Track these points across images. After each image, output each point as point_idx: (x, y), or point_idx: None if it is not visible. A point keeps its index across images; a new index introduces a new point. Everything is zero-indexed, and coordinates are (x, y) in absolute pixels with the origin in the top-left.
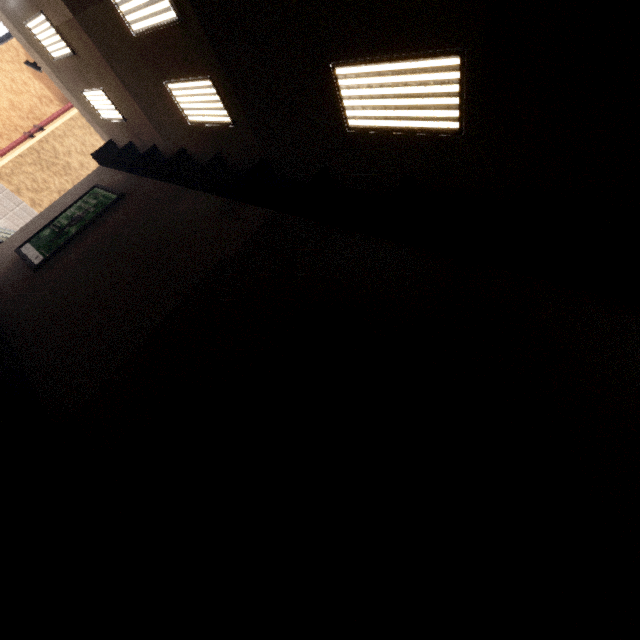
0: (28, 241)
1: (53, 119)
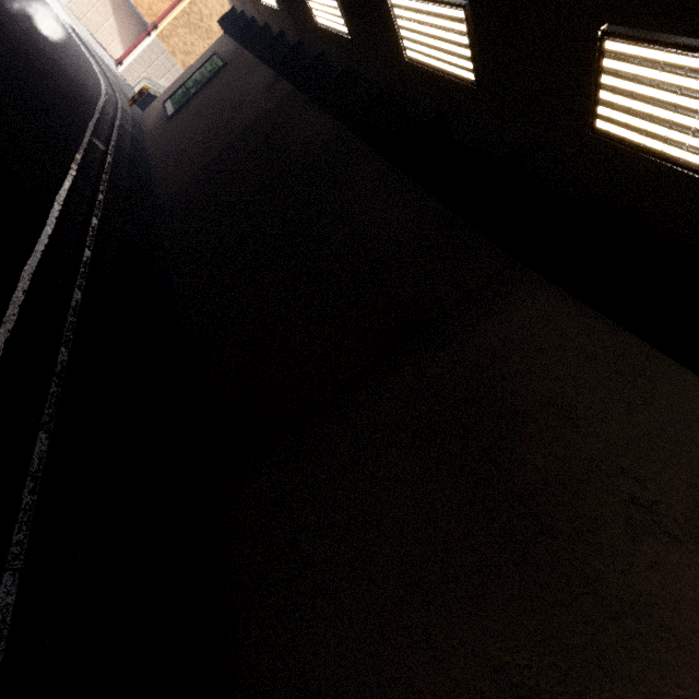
0: (169, 98)
1: None
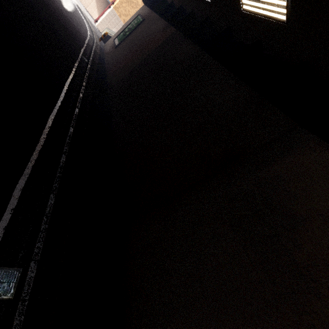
0: (117, 37)
1: None
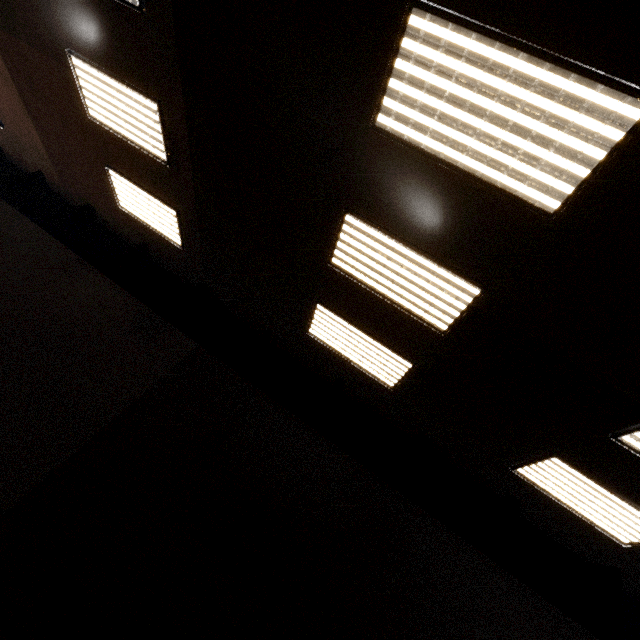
0: None
1: None
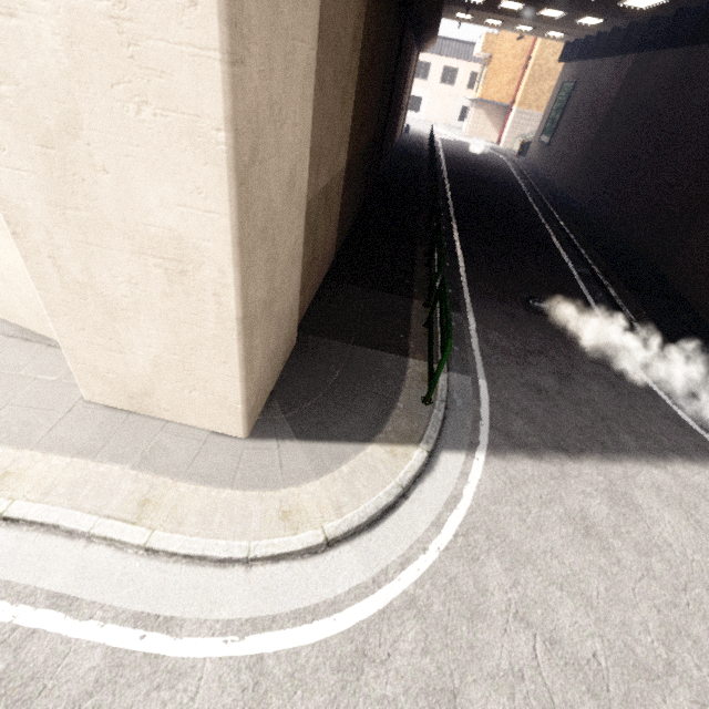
0: (541, 134)
1: (533, 46)
